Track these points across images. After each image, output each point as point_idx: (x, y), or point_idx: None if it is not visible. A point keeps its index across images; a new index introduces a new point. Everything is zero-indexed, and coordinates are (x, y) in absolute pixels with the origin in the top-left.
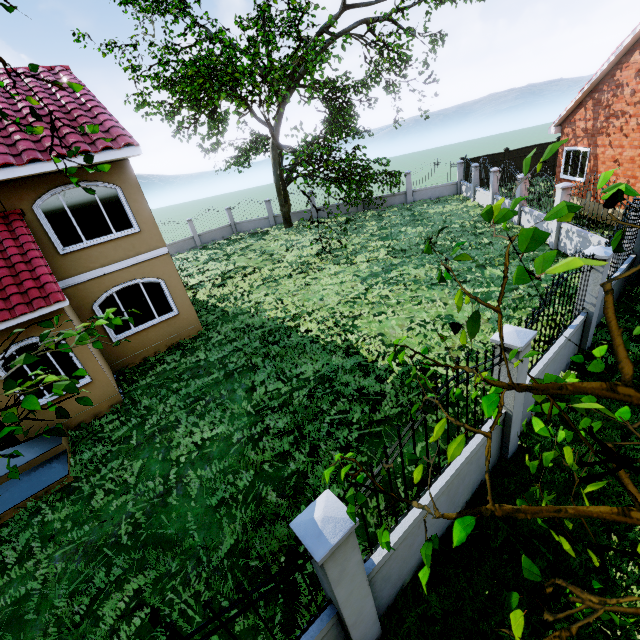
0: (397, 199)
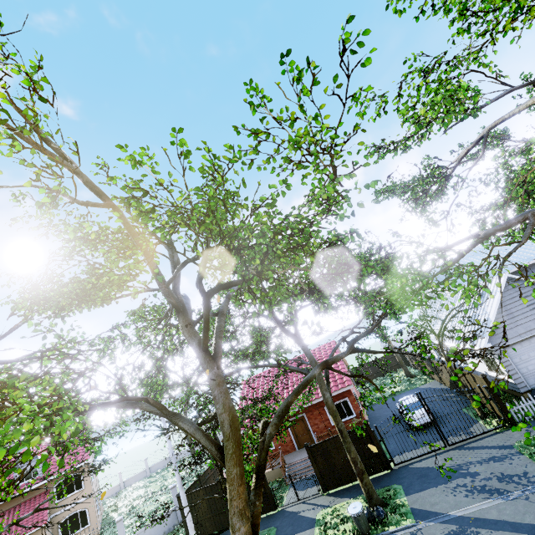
0: None
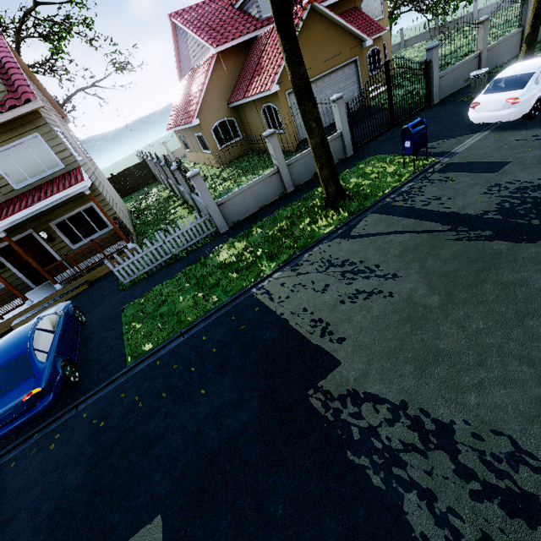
0: (465, 20)
